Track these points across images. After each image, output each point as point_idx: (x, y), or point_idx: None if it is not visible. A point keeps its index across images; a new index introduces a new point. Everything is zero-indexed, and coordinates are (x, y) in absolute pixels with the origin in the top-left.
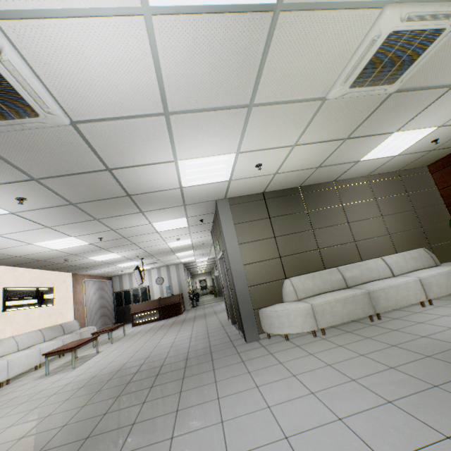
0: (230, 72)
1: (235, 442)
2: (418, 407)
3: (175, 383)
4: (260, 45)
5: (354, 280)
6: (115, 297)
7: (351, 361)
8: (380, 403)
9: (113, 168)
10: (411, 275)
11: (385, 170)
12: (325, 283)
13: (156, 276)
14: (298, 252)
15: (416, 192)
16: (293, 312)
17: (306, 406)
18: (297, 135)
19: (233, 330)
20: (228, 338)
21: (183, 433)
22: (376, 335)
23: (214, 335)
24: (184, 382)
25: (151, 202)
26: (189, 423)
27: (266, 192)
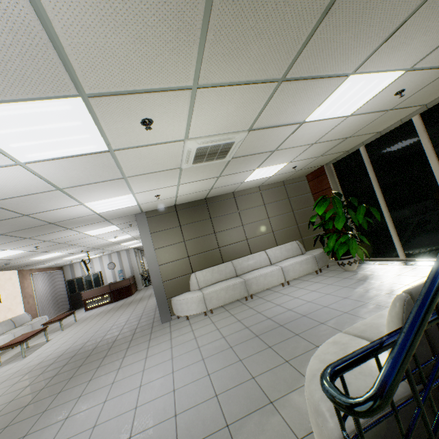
0: (97, 170)
1: (113, 393)
2: (212, 360)
3: (97, 361)
4: (111, 160)
5: (242, 270)
6: (68, 285)
7: (209, 334)
8: (198, 360)
9: (29, 214)
10: (279, 264)
11: (272, 182)
12: (220, 274)
13: (108, 262)
14: (203, 251)
15: (296, 197)
16: (190, 300)
17: (162, 367)
18: (176, 181)
19: None
20: (153, 320)
21: (88, 393)
22: (238, 313)
23: (145, 318)
24: (104, 360)
25: (74, 223)
26: (94, 386)
27: (177, 205)
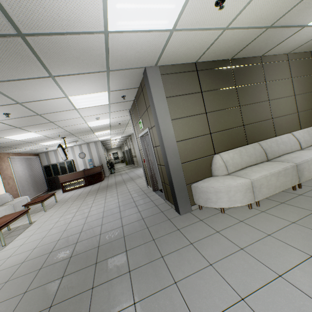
0: None
1: None
2: None
3: (121, 283)
4: None
5: (273, 153)
6: (45, 170)
7: None
8: None
9: None
10: None
11: (304, 49)
12: (250, 157)
13: (79, 152)
14: (226, 128)
15: None
16: (233, 188)
17: None
18: None
19: (157, 198)
20: (157, 208)
21: None
22: None
23: (141, 204)
24: (133, 282)
25: (62, 58)
26: None
27: (198, 63)
